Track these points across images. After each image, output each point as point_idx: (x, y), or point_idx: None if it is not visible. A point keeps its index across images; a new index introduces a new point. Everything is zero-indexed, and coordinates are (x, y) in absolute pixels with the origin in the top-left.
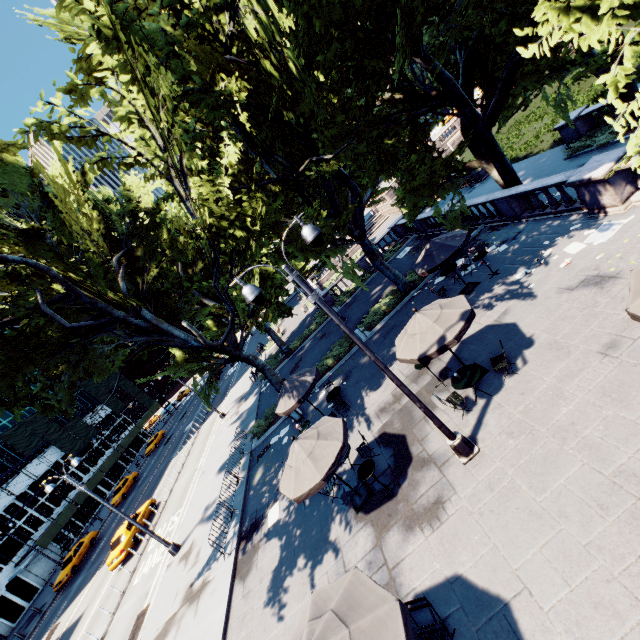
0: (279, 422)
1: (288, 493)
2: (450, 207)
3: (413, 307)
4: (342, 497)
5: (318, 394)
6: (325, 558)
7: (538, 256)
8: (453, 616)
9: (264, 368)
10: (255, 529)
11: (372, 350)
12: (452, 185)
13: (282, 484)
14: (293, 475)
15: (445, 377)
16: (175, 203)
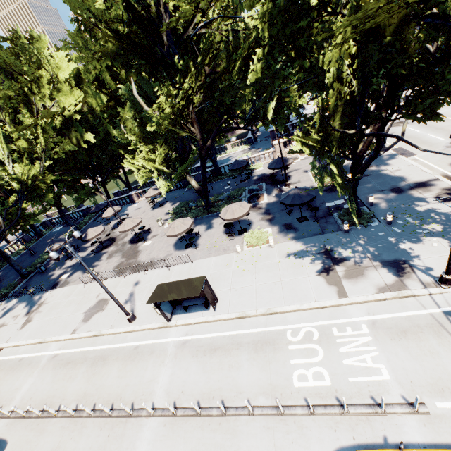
0: (23, 283)
1: (94, 236)
2: (94, 201)
3: (86, 230)
4: (98, 252)
5: (49, 263)
6: (103, 256)
7: (124, 210)
8: (137, 235)
9: (10, 257)
10: (57, 283)
11: (74, 243)
12: (93, 196)
13: (89, 237)
14: (94, 232)
15: (114, 228)
16: (1, 168)
